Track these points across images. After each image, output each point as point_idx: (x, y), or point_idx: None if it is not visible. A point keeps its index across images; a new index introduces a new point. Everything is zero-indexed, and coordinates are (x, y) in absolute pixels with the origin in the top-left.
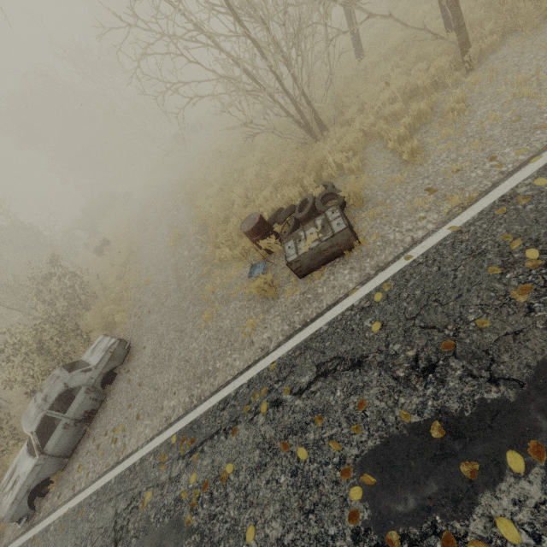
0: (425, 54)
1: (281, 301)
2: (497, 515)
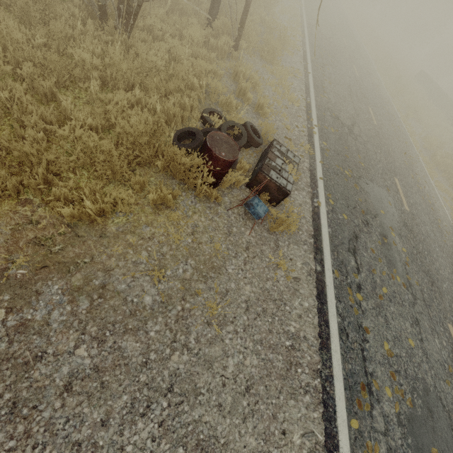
0: (187, 9)
1: (282, 231)
2: (401, 249)
